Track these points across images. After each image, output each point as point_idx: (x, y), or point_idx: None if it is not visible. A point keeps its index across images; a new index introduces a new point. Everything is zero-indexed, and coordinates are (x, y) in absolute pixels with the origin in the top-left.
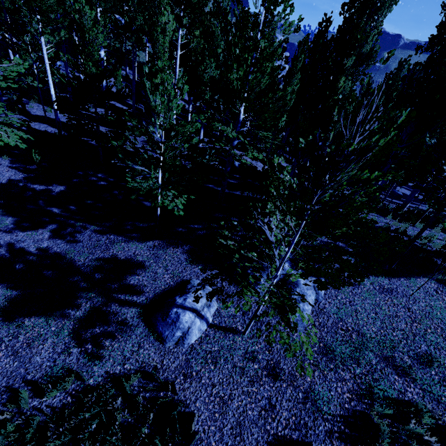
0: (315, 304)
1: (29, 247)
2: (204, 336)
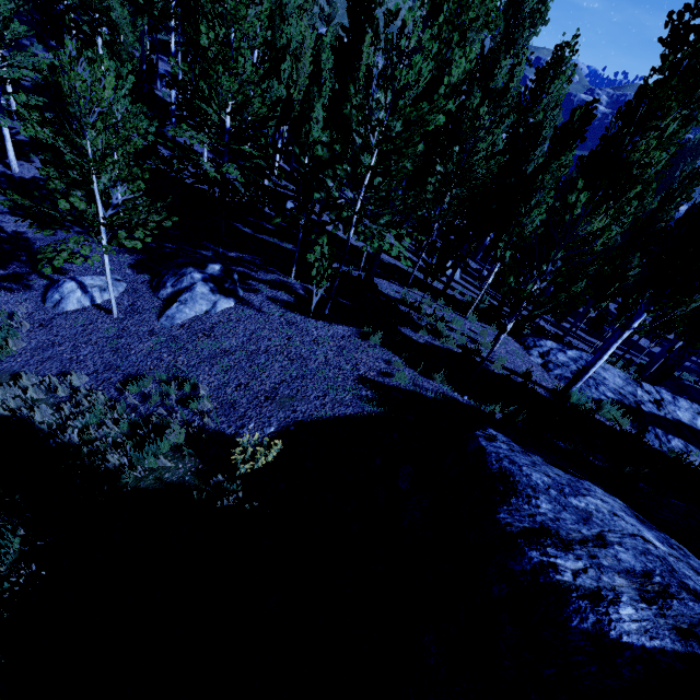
0: (203, 314)
1: (9, 228)
2: (82, 309)
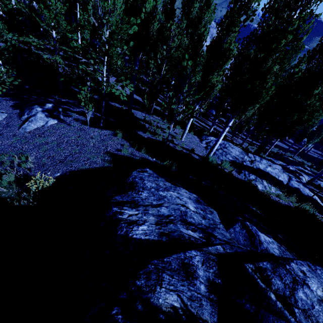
0: (41, 127)
1: None
2: None
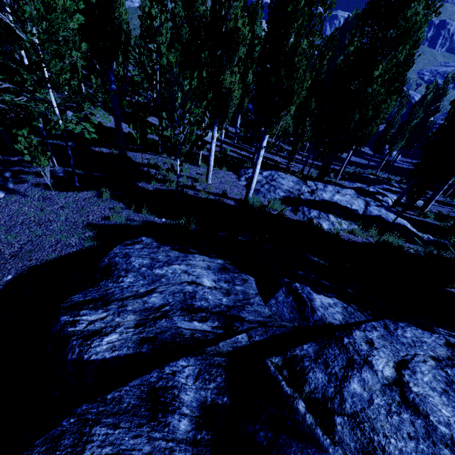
0: None
1: None
2: None
